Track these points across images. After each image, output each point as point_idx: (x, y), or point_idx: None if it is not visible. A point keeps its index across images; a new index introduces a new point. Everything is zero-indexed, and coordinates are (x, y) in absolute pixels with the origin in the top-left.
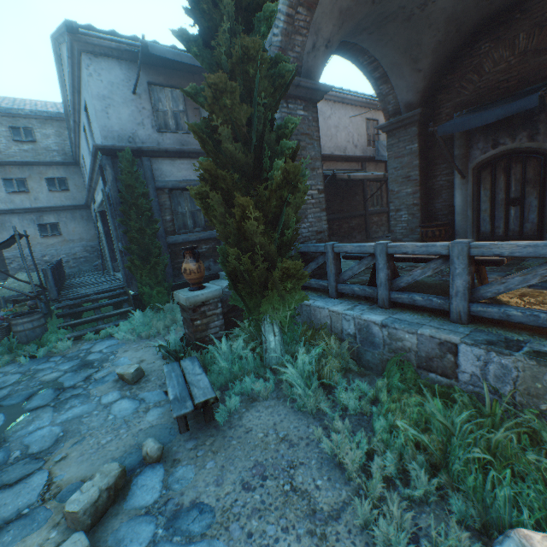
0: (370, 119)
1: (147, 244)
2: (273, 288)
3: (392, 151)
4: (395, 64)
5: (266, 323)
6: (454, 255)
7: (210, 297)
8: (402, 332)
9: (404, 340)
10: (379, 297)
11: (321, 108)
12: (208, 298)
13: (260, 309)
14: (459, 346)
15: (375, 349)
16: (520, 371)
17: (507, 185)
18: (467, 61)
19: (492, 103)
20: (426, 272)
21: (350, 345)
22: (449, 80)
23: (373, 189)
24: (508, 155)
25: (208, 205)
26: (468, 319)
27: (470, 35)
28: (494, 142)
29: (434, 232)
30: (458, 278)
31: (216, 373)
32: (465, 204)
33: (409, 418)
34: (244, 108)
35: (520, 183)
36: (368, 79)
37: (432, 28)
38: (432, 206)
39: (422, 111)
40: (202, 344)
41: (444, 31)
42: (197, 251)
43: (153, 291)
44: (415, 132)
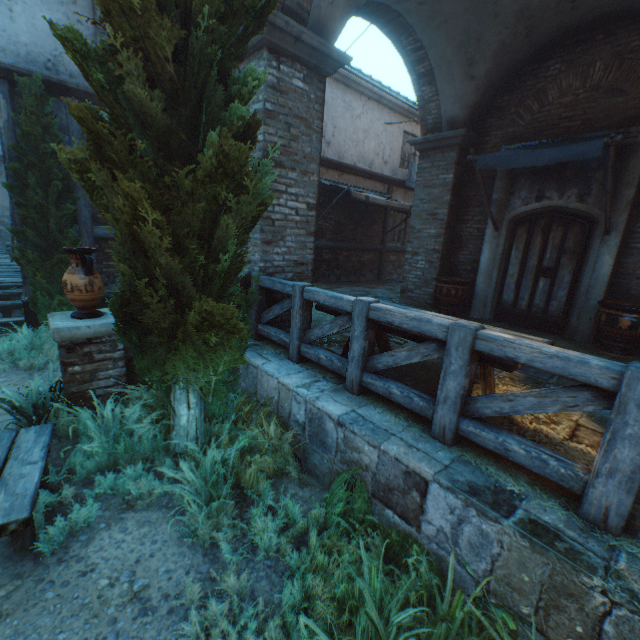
0: (409, 133)
1: (51, 231)
2: (186, 340)
3: (422, 177)
4: (445, 60)
5: (178, 388)
6: (453, 343)
7: (103, 333)
8: (362, 440)
9: (362, 452)
10: (347, 377)
11: (351, 102)
12: (100, 334)
13: (165, 368)
14: (430, 485)
15: (325, 453)
16: (505, 548)
17: (542, 250)
18: (531, 81)
19: (548, 143)
20: (413, 356)
21: (297, 437)
22: (506, 102)
23: (396, 221)
24: (551, 213)
25: (93, 185)
26: (454, 438)
27: (541, 48)
28: (539, 193)
29: (450, 289)
30: (452, 378)
31: (88, 451)
32: (492, 263)
33: (333, 593)
34: (168, 24)
35: (557, 250)
36: (410, 72)
37: (498, 20)
38: (456, 257)
39: (466, 133)
40: (66, 408)
41: (513, 30)
42: (88, 258)
43: (55, 300)
44: (453, 159)
